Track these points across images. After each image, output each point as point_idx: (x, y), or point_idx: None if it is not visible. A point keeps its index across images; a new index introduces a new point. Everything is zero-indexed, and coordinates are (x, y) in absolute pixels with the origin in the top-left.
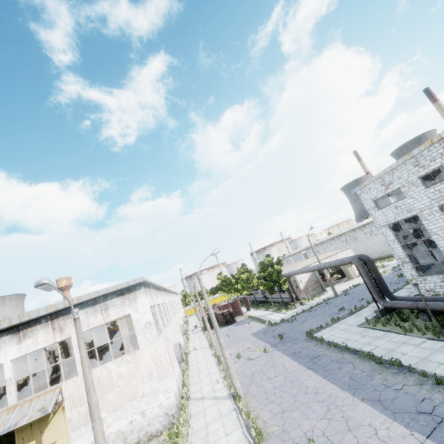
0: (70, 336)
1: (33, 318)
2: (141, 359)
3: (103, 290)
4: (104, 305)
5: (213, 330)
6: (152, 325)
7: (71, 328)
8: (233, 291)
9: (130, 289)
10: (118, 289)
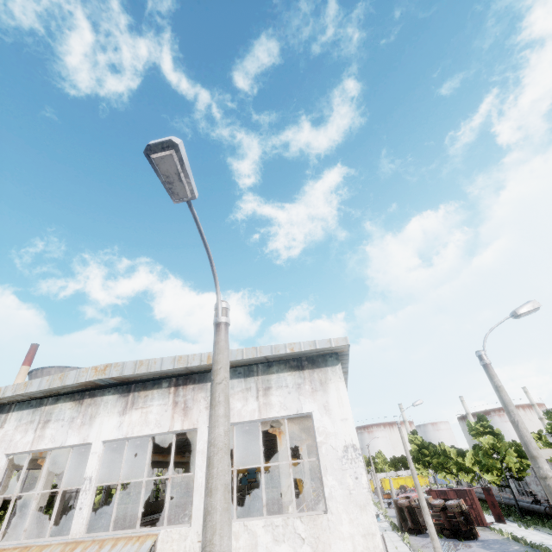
0: (196, 428)
1: (152, 372)
2: (329, 542)
3: (266, 348)
4: (263, 381)
5: (421, 538)
6: (359, 455)
7: (202, 411)
8: (453, 469)
9: (316, 361)
10: (294, 355)
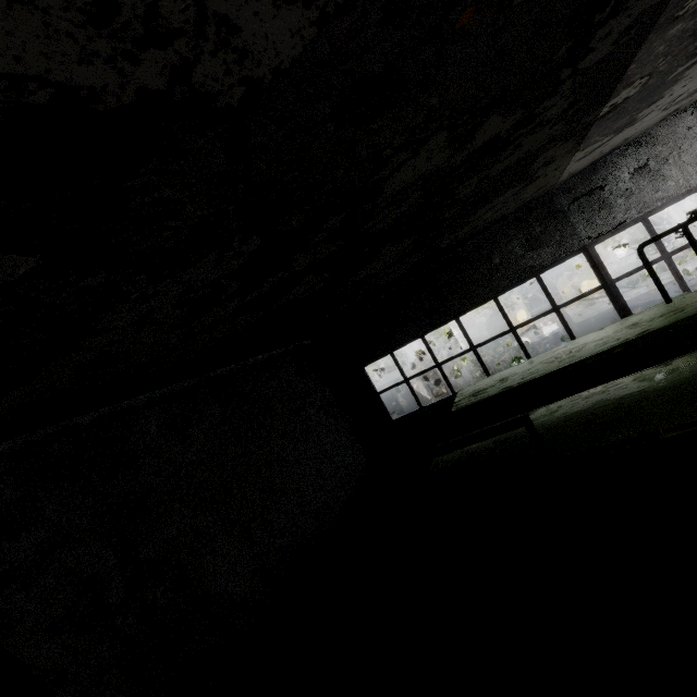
0: None
1: None
2: None
3: None
4: None
5: None
6: None
7: None
8: None
9: None
10: None
